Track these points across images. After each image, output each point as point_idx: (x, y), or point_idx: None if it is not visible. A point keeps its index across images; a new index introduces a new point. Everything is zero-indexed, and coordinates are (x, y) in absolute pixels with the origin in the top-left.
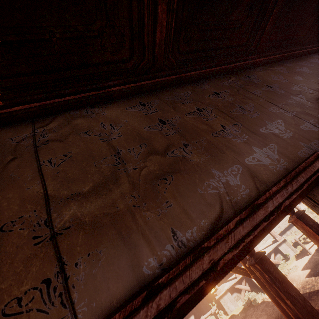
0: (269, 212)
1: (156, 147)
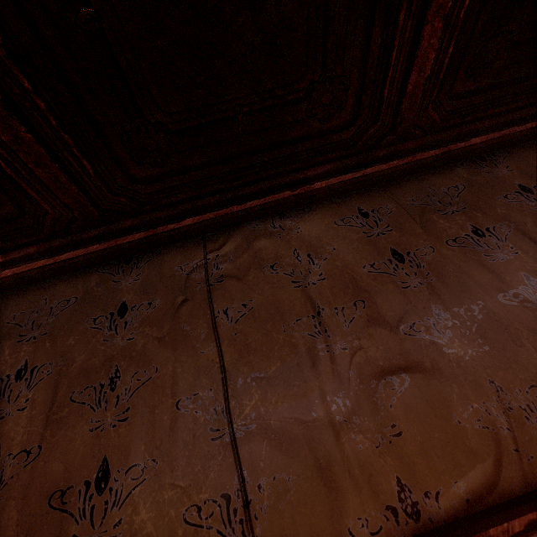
0: None
1: (383, 310)
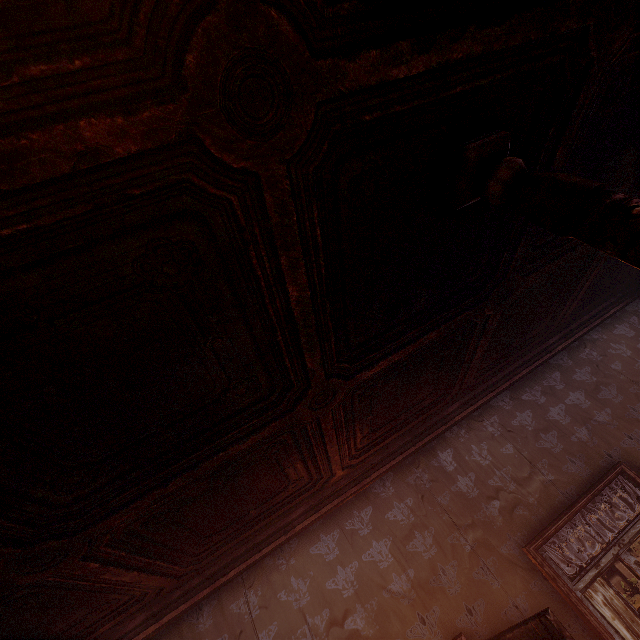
0: None
1: (336, 614)
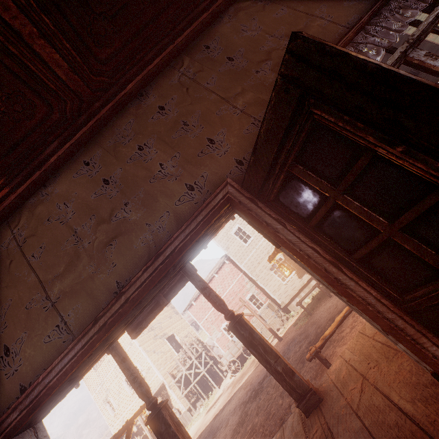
0: (167, 256)
1: (103, 215)
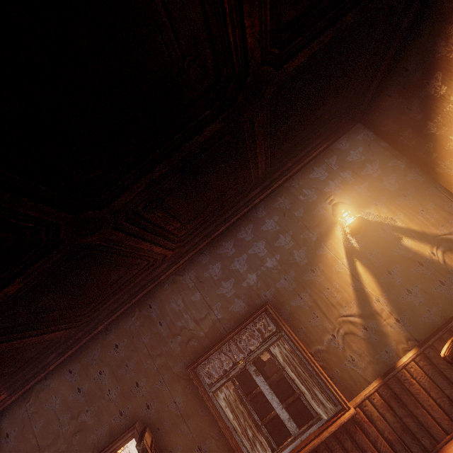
0: None
1: (75, 413)
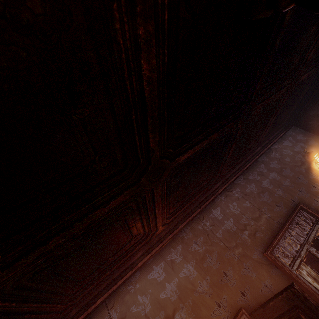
0: None
1: (168, 313)
